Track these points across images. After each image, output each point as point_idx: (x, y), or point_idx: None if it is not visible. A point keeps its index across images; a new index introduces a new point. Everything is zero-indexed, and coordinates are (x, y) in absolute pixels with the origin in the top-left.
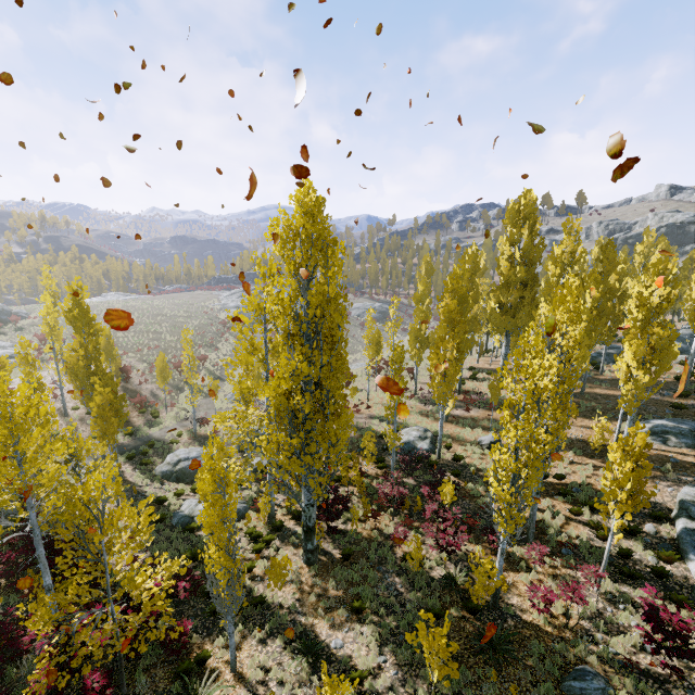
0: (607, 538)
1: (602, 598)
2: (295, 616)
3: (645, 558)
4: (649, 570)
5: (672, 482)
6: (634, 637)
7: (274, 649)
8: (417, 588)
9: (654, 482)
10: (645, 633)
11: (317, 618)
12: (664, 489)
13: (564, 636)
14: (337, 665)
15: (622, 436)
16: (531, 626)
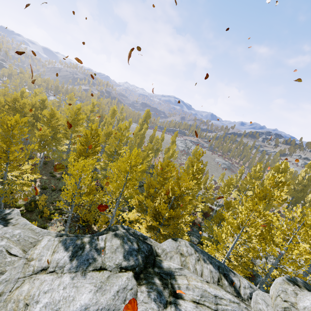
0: None
1: None
2: None
3: None
4: None
5: None
6: None
7: None
8: None
9: None
10: None
11: None
12: None
13: None
14: None
15: None
16: None
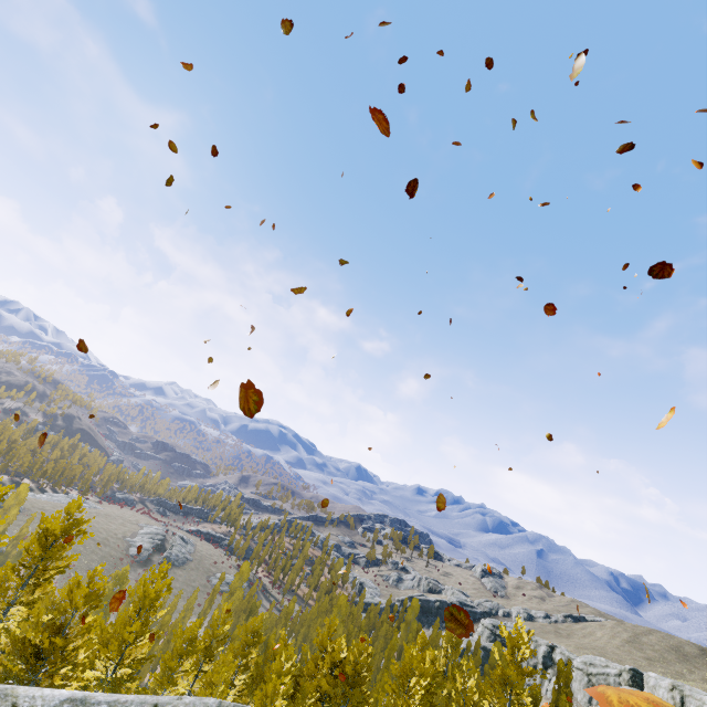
0: None
1: None
2: None
3: None
4: None
5: None
6: None
7: None
8: None
9: None
10: None
11: None
12: None
13: None
14: None
15: None
16: None
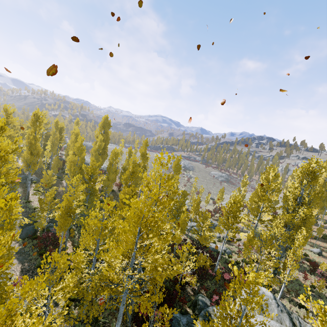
0: None
1: None
2: (284, 294)
3: None
4: None
5: None
6: None
7: (285, 302)
8: (322, 298)
9: None
10: None
11: (292, 297)
12: None
13: None
14: (312, 313)
15: None
16: None
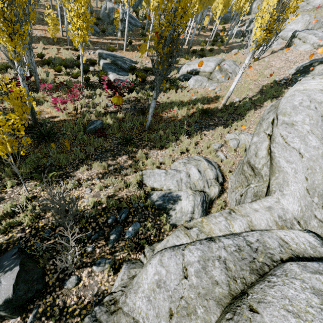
0: (77, 76)
1: (86, 99)
2: None
3: (95, 80)
4: (98, 82)
5: (93, 50)
6: (104, 103)
7: None
8: None
9: (86, 51)
10: (108, 96)
11: None
12: (91, 53)
13: (78, 117)
14: None
15: (64, 33)
16: (61, 121)
